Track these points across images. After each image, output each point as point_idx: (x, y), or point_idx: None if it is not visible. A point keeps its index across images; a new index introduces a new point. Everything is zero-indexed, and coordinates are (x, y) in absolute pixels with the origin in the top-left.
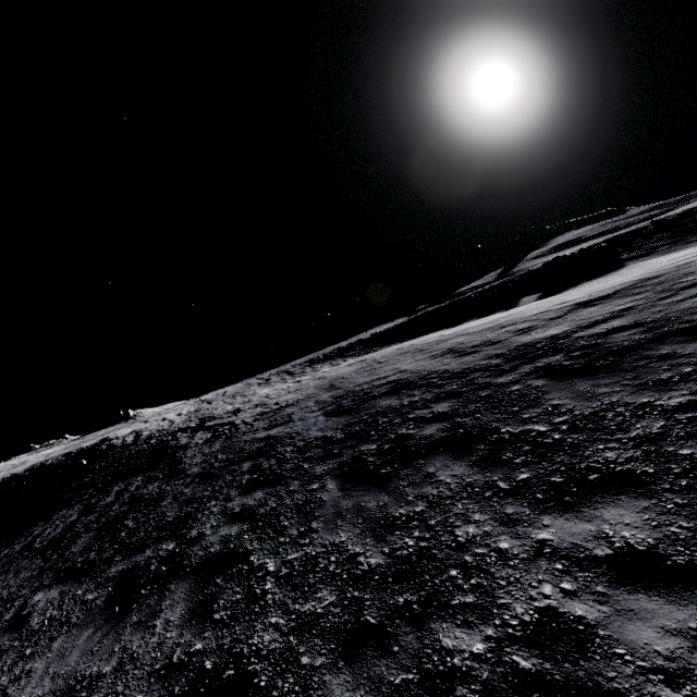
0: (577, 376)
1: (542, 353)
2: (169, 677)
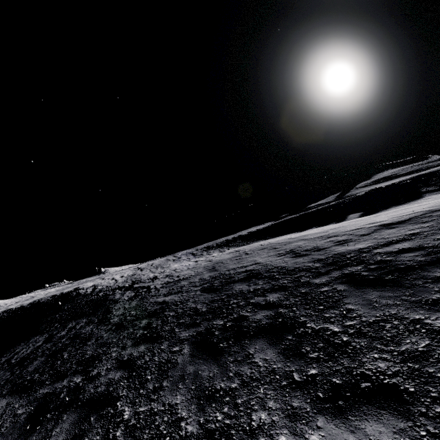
0: (370, 286)
1: (349, 262)
2: None
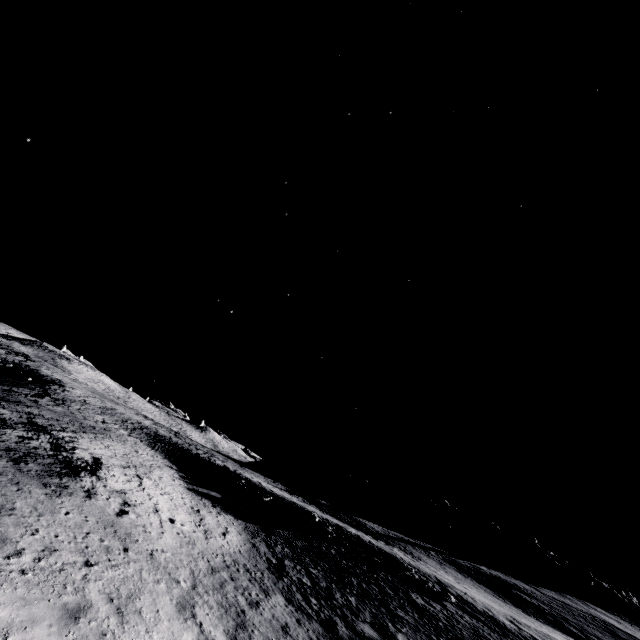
0: None
1: None
2: None
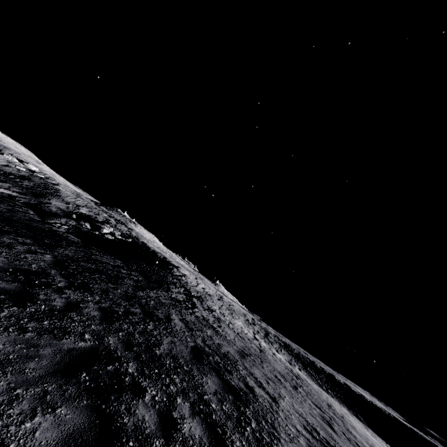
0: None
1: None
2: None
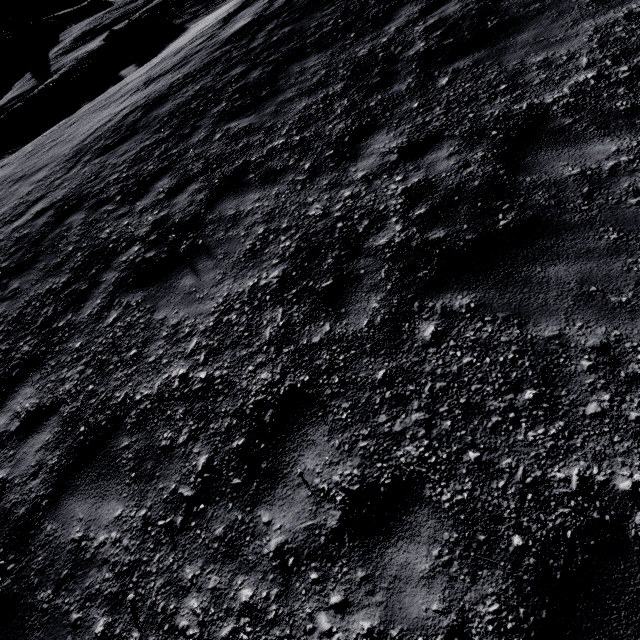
0: (307, 15)
1: (260, 27)
2: (317, 174)
